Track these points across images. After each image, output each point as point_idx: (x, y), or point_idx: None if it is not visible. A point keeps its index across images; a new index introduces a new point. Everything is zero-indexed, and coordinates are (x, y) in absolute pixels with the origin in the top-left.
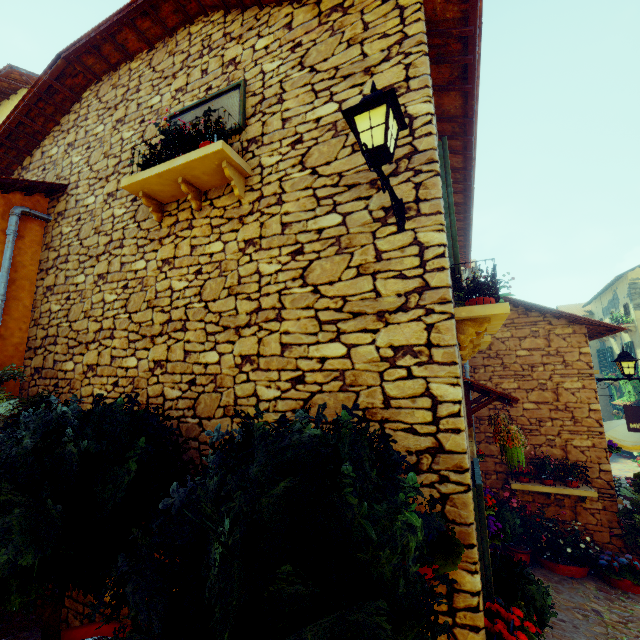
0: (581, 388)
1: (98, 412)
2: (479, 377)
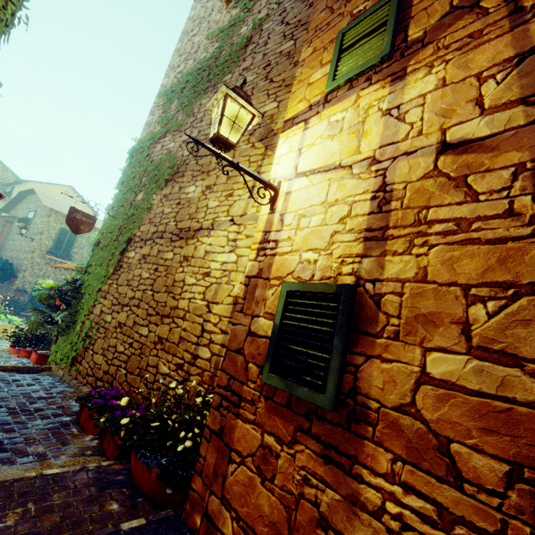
0: None
1: None
2: None
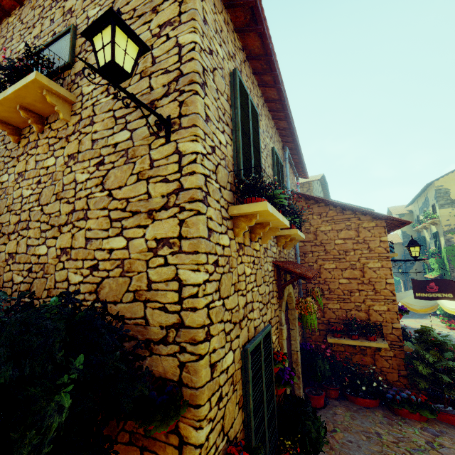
0: (380, 267)
1: None
2: (308, 260)
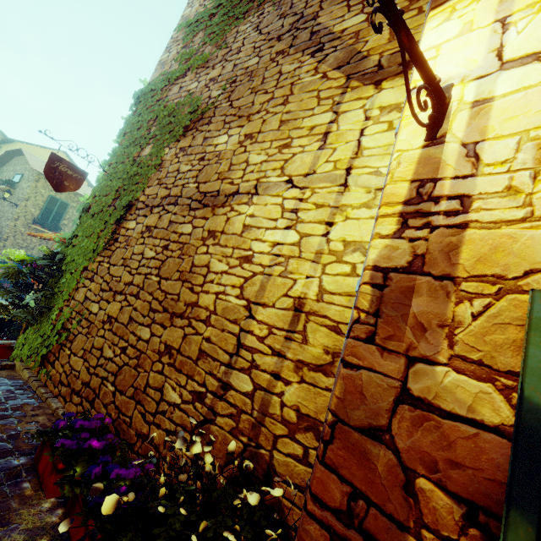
0: None
1: None
2: None
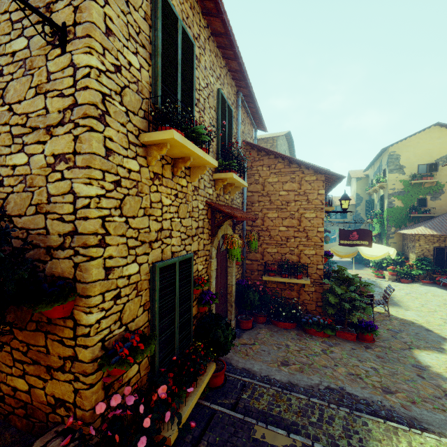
0: (315, 217)
1: None
2: (255, 209)
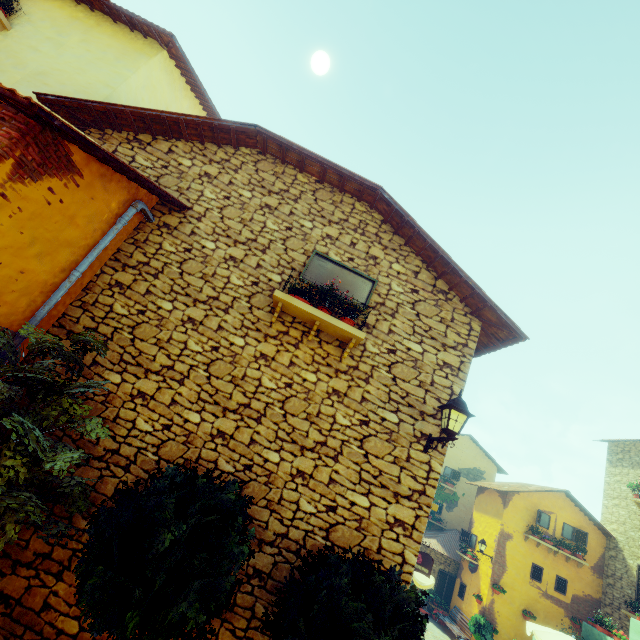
0: None
1: (239, 500)
2: None
